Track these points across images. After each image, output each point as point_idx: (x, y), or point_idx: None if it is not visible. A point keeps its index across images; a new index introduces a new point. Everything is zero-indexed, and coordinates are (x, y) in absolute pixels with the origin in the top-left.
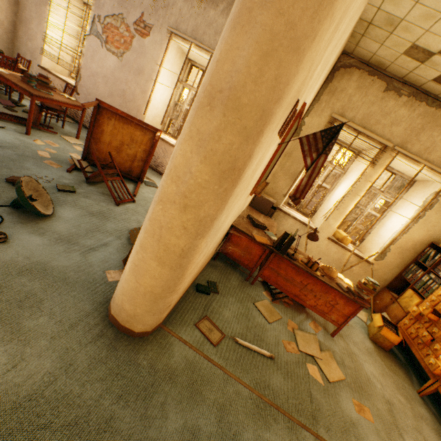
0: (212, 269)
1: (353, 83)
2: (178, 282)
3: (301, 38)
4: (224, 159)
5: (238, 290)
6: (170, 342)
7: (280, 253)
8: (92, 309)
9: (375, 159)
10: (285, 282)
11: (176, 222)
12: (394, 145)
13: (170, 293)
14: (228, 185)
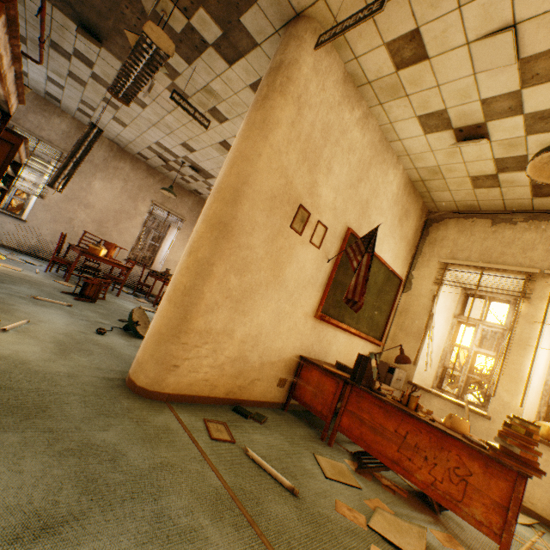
0: (273, 412)
1: (451, 229)
2: (182, 328)
3: (248, 155)
4: (213, 217)
5: (297, 436)
6: (164, 411)
7: (355, 383)
8: (120, 371)
9: (524, 292)
10: (373, 434)
11: (184, 265)
12: (543, 270)
13: (173, 336)
14: (218, 234)
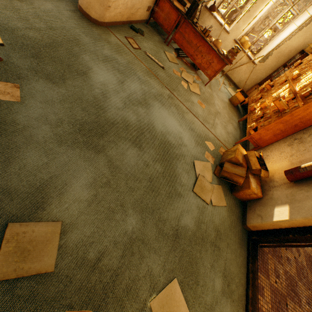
0: (144, 27)
1: None
2: None
3: None
4: None
5: (156, 42)
6: (110, 34)
7: (187, 19)
8: (69, 1)
9: None
10: (187, 44)
11: None
12: None
13: None
14: None
